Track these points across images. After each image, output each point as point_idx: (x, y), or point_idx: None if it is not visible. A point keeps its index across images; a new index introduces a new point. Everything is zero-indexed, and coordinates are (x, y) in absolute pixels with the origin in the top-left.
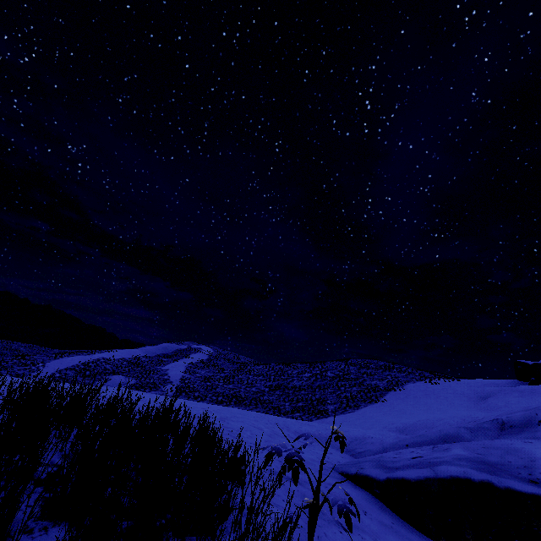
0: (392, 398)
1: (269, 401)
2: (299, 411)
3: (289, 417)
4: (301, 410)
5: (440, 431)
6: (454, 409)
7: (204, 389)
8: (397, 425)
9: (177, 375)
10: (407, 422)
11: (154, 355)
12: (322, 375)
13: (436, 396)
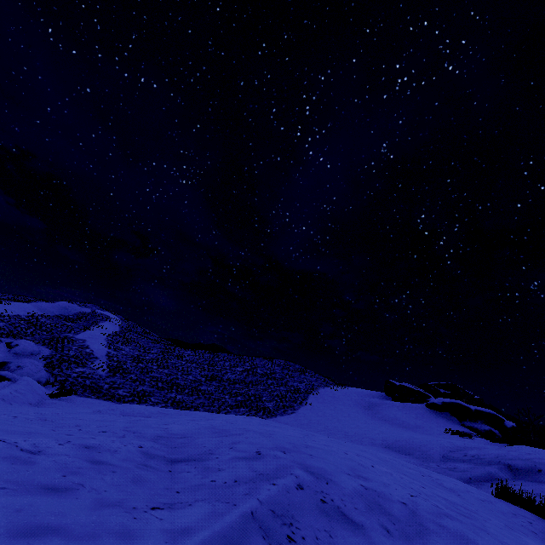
0: (315, 401)
1: (208, 391)
2: (244, 406)
3: (237, 412)
4: (245, 405)
5: (485, 470)
6: (365, 418)
7: (140, 371)
8: (382, 442)
9: (101, 350)
10: (382, 438)
11: (52, 315)
12: (253, 371)
13: (343, 402)
